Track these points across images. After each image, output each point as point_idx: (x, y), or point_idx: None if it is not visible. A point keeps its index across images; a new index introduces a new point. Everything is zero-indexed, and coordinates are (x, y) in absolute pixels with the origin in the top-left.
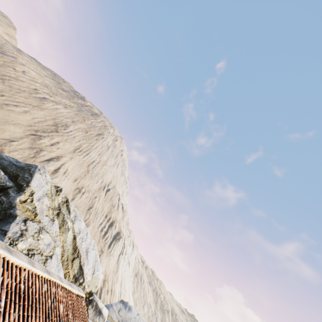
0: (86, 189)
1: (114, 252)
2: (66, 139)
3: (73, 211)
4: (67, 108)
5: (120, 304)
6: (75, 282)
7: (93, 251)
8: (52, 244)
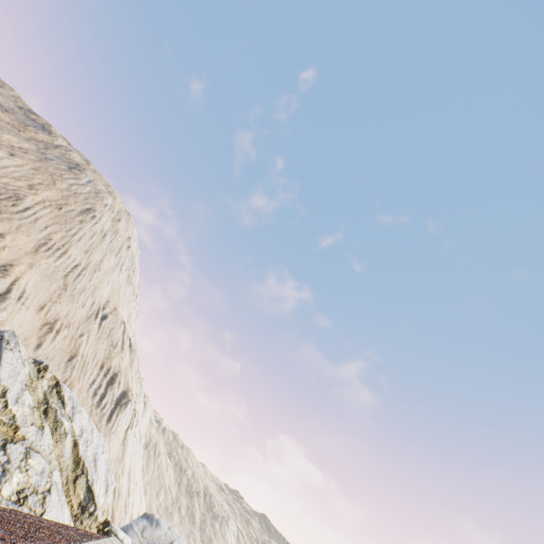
0: (63, 323)
1: (118, 428)
2: (19, 226)
3: (69, 400)
4: (16, 157)
5: (143, 521)
6: (83, 512)
7: (103, 455)
8: (46, 469)
